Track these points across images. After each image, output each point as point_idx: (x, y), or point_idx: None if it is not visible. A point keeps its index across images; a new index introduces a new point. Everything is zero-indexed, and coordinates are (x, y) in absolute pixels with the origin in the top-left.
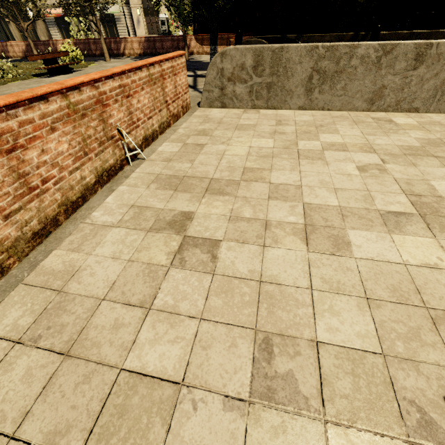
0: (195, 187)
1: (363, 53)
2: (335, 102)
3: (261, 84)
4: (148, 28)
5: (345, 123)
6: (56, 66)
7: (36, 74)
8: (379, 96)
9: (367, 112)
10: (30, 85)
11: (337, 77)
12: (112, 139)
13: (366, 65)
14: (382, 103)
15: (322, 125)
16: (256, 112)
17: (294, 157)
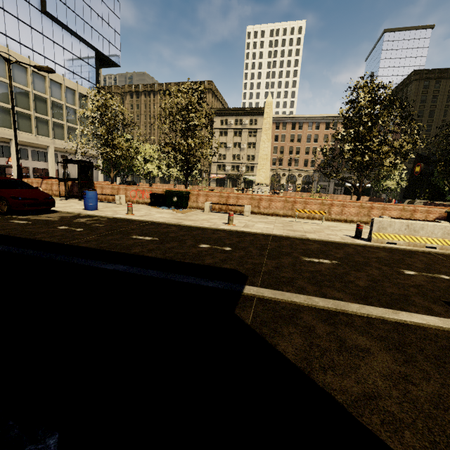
0: None
1: None
2: None
3: None
4: None
5: None
6: None
7: None
8: None
9: None
10: None
11: None
12: None
13: None
14: None
15: None
16: None
17: None
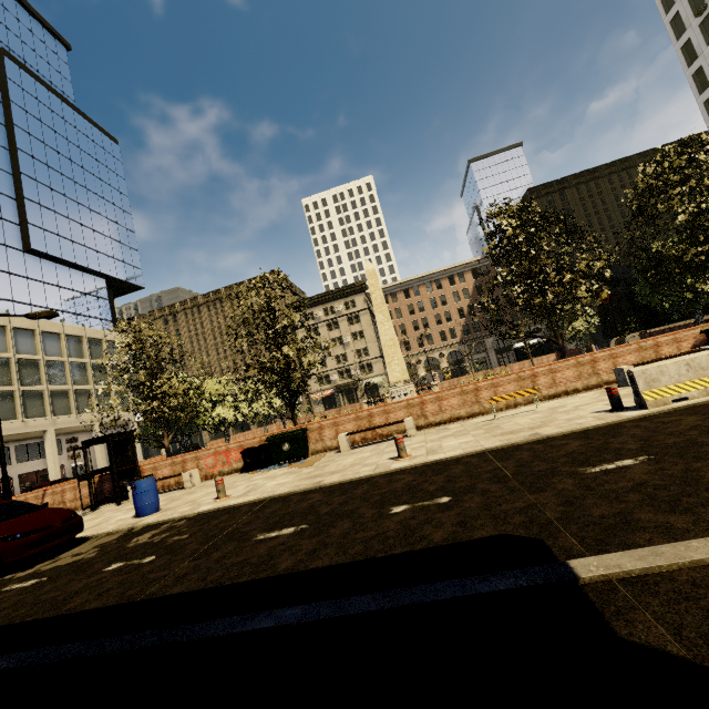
0: None
1: None
2: None
3: None
4: None
5: None
6: None
7: None
8: None
9: None
10: None
11: None
12: None
13: None
14: None
15: None
16: None
17: None
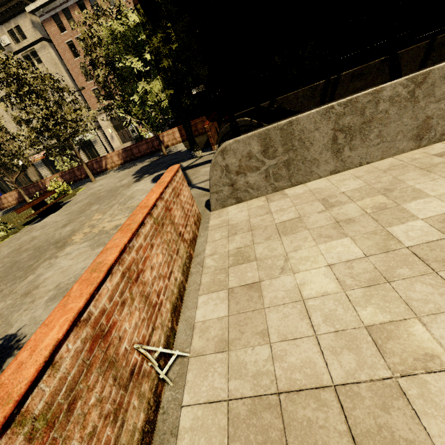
0: (324, 435)
1: (390, 94)
2: (373, 153)
3: (277, 165)
4: (121, 139)
5: (413, 175)
6: (45, 208)
7: (27, 221)
8: (426, 128)
9: (419, 150)
10: (21, 238)
11: (367, 127)
12: (133, 374)
13: (397, 104)
14: (433, 135)
15: (388, 188)
16: (284, 196)
17: (422, 269)
